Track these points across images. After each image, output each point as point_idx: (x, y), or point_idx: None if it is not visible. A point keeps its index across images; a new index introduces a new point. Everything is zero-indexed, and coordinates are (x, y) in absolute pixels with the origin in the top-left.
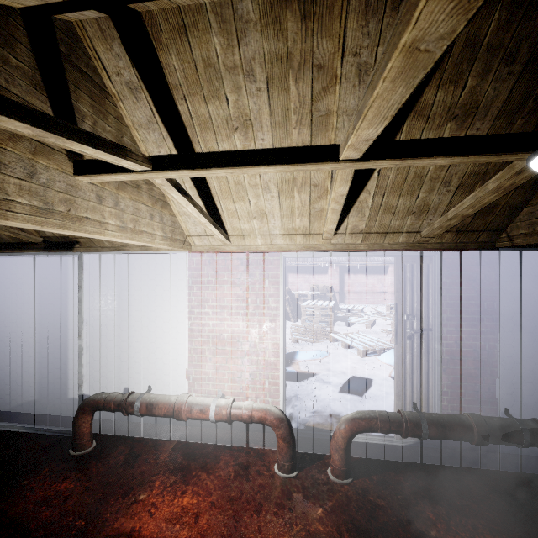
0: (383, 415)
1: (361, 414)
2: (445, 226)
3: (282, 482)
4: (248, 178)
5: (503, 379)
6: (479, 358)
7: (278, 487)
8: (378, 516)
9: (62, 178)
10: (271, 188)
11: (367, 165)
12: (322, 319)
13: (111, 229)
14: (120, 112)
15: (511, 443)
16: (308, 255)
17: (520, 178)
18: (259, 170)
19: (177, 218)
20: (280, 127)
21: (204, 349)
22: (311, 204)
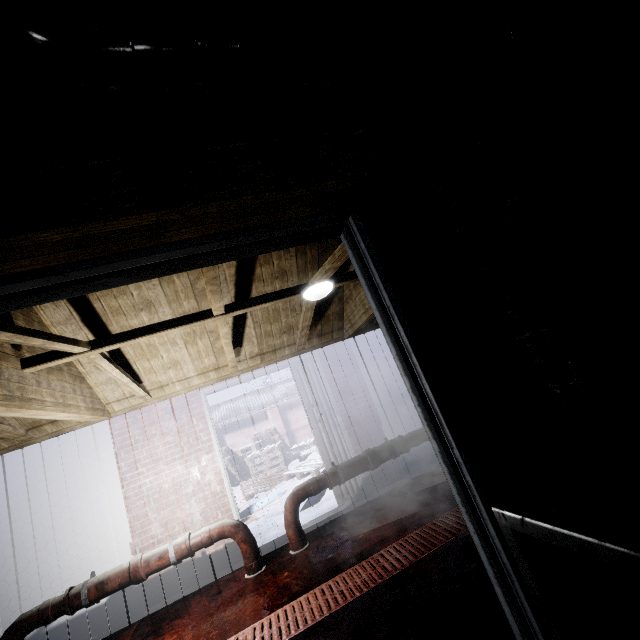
0: (312, 479)
1: (297, 487)
2: (304, 335)
3: (253, 580)
4: (157, 339)
5: (385, 423)
6: (366, 415)
7: (251, 584)
8: (327, 550)
9: (16, 373)
10: (178, 342)
11: (230, 315)
12: (272, 464)
13: (49, 405)
14: (40, 317)
15: (391, 456)
16: (224, 385)
17: (312, 302)
18: (168, 332)
19: (94, 390)
20: (174, 302)
21: (146, 511)
22: (213, 345)
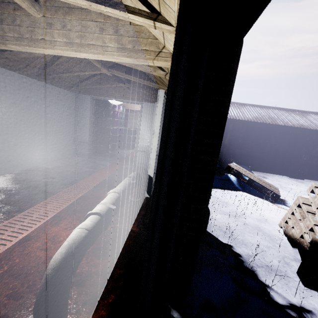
0: None
1: None
2: None
3: None
4: None
5: None
6: None
7: None
8: None
9: (28, 19)
10: None
11: None
12: None
13: (59, 45)
14: None
15: None
16: None
17: None
18: None
19: (146, 27)
20: None
21: None
22: None
